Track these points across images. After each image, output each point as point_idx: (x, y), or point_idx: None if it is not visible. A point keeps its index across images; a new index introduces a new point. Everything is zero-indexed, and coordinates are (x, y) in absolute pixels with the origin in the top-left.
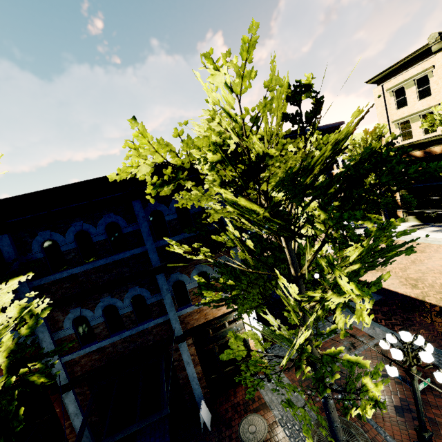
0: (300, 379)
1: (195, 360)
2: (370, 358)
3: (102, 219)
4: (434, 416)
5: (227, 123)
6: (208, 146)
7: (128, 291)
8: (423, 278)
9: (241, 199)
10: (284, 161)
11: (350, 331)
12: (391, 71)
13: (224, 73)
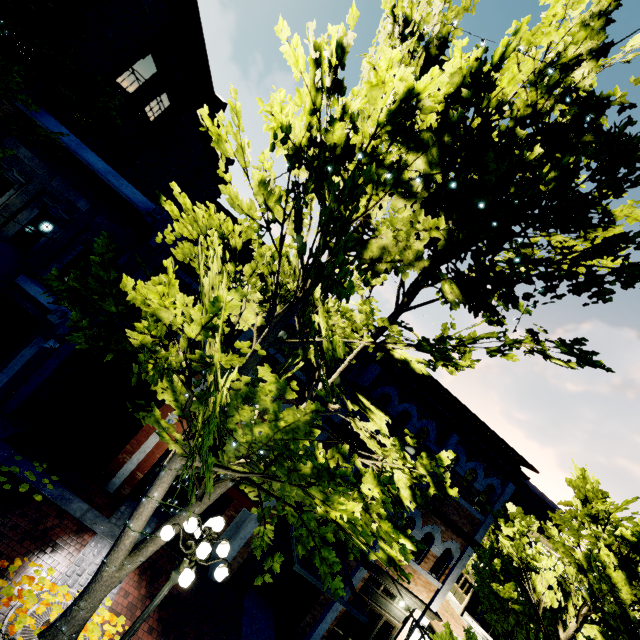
0: None
1: (351, 595)
2: None
3: (426, 421)
4: None
5: None
6: (635, 530)
7: None
8: None
9: (619, 573)
10: None
11: None
12: None
13: None
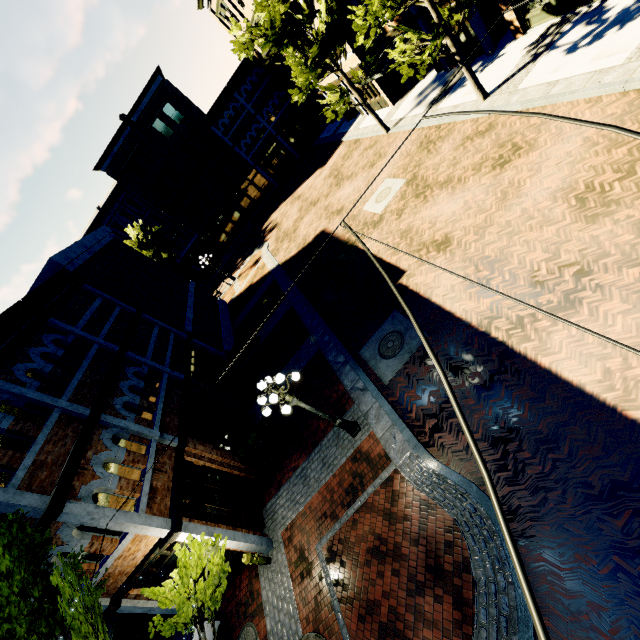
0: (298, 558)
1: None
2: (376, 513)
3: None
4: None
5: None
6: None
7: None
8: (505, 255)
9: None
10: None
11: (366, 445)
12: None
13: None
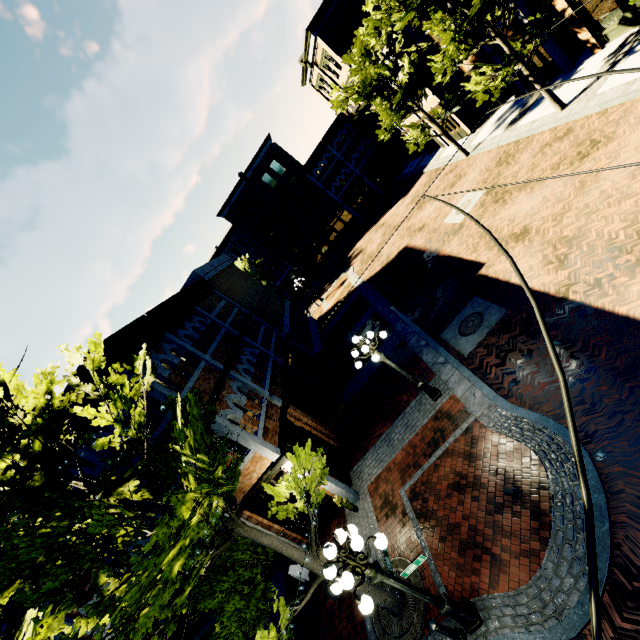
0: (383, 504)
1: (265, 525)
2: (456, 456)
3: None
4: (502, 551)
5: None
6: None
7: None
8: (583, 232)
9: None
10: None
11: (446, 405)
12: None
13: None
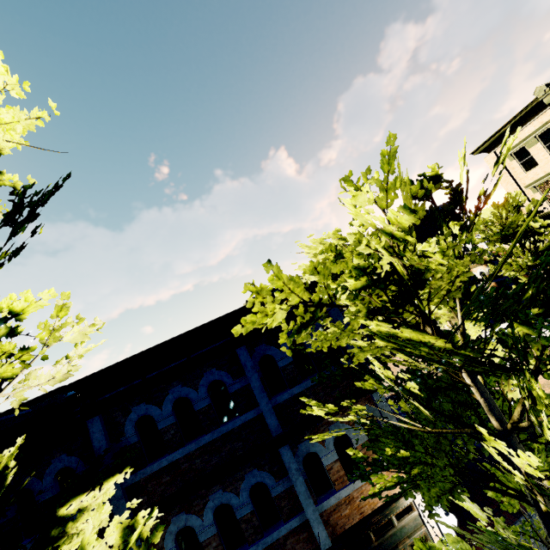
0: None
1: None
2: None
3: (203, 379)
4: None
5: (376, 242)
6: (349, 272)
7: (245, 479)
8: None
9: (404, 330)
10: (448, 270)
11: None
12: (500, 135)
13: (366, 191)
